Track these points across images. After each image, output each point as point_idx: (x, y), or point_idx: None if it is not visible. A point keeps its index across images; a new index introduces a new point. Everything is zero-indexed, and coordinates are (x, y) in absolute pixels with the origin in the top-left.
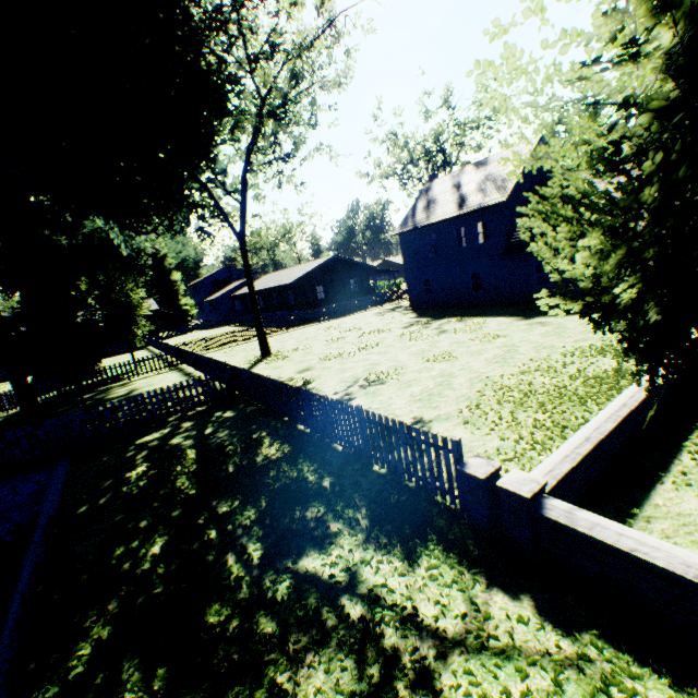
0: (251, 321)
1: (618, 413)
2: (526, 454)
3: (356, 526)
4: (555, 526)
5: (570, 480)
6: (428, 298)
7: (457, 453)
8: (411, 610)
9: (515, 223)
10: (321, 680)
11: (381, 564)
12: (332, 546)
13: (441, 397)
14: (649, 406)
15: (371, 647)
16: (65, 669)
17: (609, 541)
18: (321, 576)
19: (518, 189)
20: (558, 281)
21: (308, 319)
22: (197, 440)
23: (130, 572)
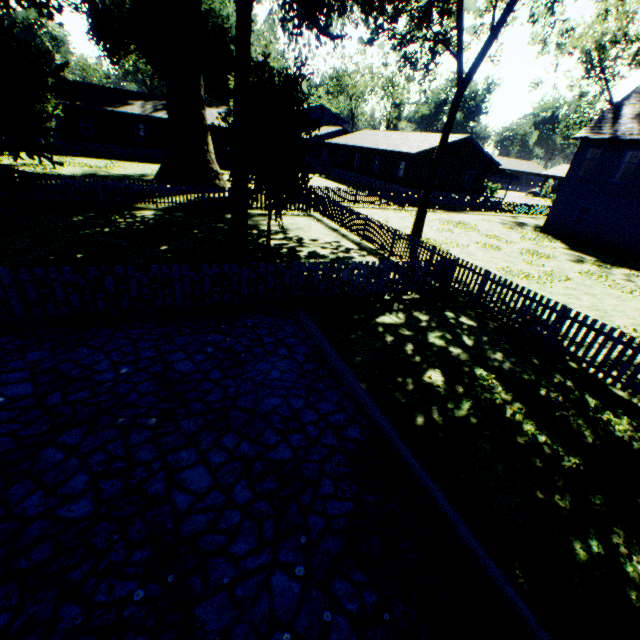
0: (335, 177)
1: None
2: None
3: None
4: None
5: None
6: (574, 228)
7: None
8: None
9: None
10: None
11: None
12: None
13: None
14: None
15: None
16: None
17: None
18: None
19: None
20: None
21: None
22: (468, 352)
23: None
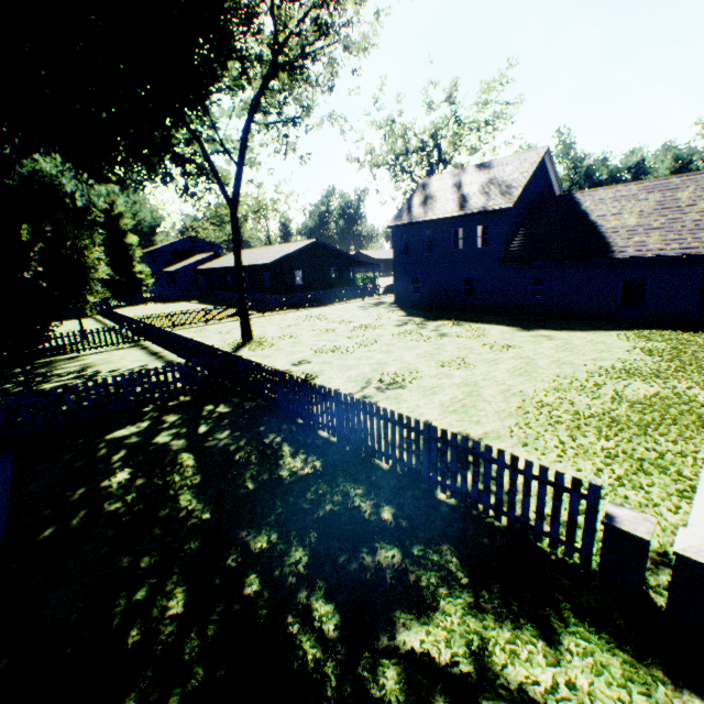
0: (215, 299)
1: None
2: (615, 491)
3: (452, 581)
4: None
5: None
6: (415, 297)
7: (597, 500)
8: None
9: (515, 231)
10: None
11: (512, 644)
12: (435, 614)
13: (478, 410)
14: None
15: None
16: None
17: None
18: (437, 662)
19: (522, 197)
20: None
21: (286, 304)
22: (191, 440)
23: (143, 644)
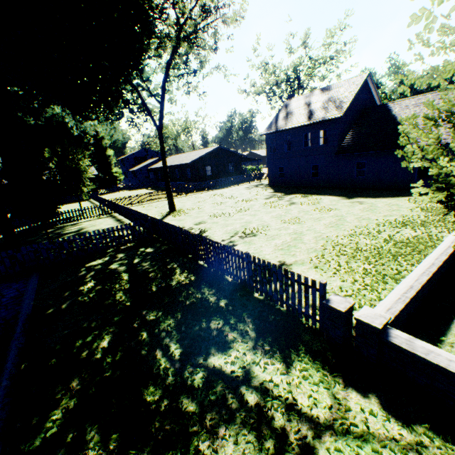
0: (160, 186)
1: (430, 270)
2: (360, 292)
3: (246, 336)
4: (397, 349)
5: (400, 315)
6: (281, 179)
7: (323, 291)
8: (292, 400)
9: (345, 132)
10: (231, 449)
11: (266, 365)
12: (231, 350)
13: (296, 248)
14: (445, 265)
15: (265, 426)
16: (44, 429)
17: (441, 364)
18: (224, 371)
19: (350, 109)
20: (434, 175)
21: (199, 188)
22: (129, 266)
23: (87, 359)
